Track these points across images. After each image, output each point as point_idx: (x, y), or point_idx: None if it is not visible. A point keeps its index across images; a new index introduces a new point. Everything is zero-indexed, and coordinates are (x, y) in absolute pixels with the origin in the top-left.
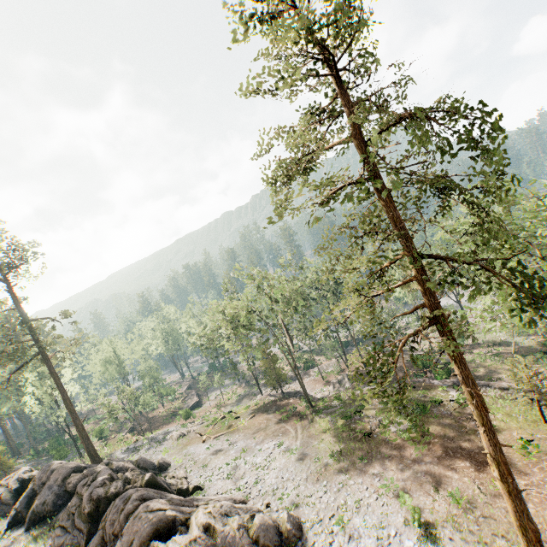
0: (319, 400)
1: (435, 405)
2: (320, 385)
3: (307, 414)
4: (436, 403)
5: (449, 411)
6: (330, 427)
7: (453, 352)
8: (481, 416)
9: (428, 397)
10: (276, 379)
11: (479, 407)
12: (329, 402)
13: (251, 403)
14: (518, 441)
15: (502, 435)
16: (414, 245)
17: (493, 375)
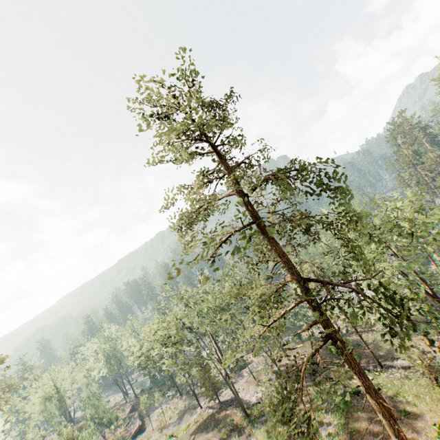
0: (253, 405)
1: (354, 396)
2: (253, 386)
3: (244, 425)
4: (354, 394)
5: (367, 401)
6: (267, 439)
7: (349, 364)
8: (391, 426)
9: (347, 387)
10: (212, 388)
11: (387, 417)
12: (263, 406)
13: (191, 421)
14: (432, 427)
15: (417, 421)
16: (294, 272)
17: (394, 352)
